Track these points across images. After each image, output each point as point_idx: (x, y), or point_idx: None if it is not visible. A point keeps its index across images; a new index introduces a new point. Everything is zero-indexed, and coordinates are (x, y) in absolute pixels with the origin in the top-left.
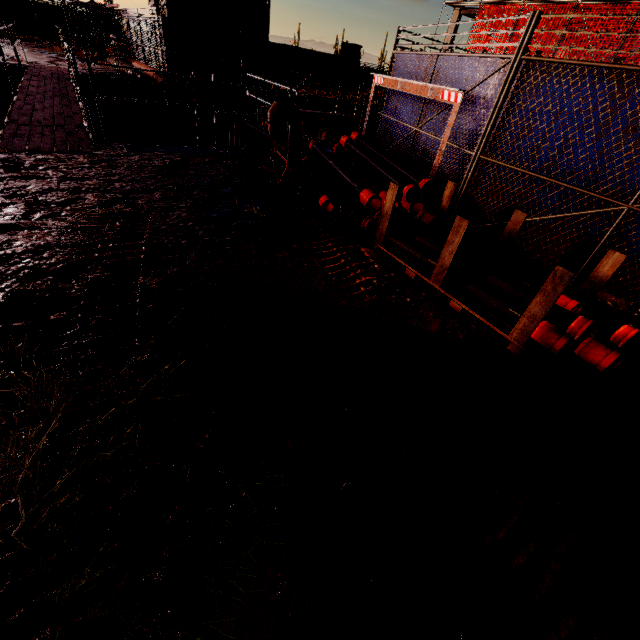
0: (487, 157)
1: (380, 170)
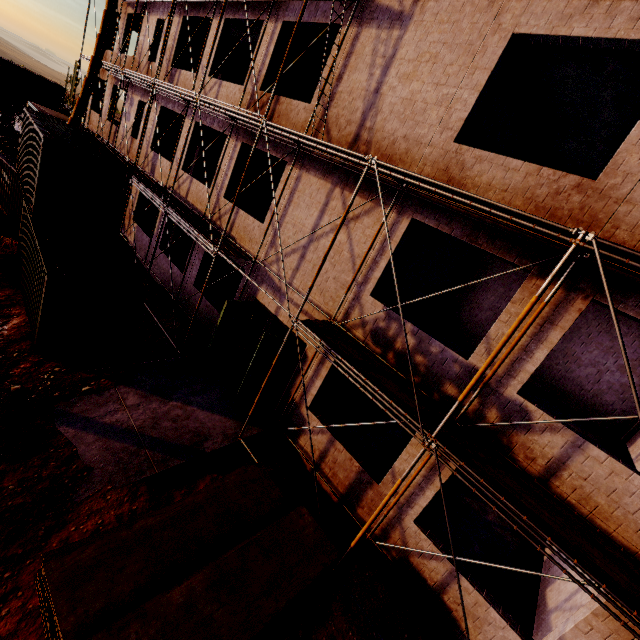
0: None
1: None
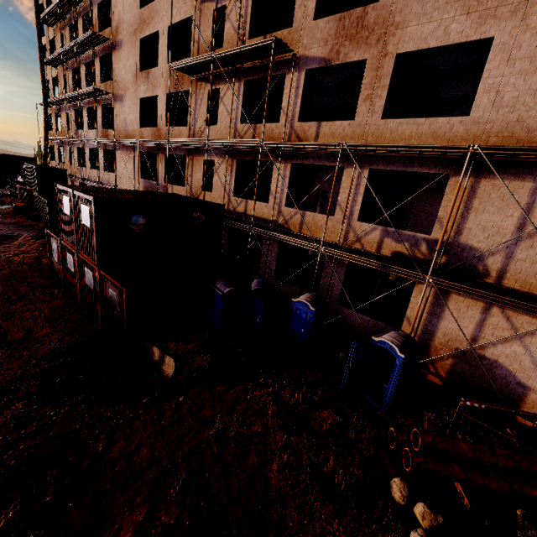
0: None
1: None
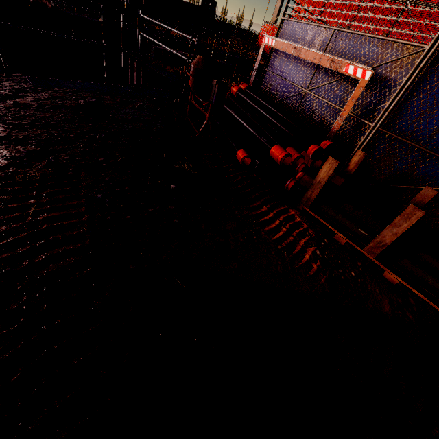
0: (386, 130)
1: (279, 124)
